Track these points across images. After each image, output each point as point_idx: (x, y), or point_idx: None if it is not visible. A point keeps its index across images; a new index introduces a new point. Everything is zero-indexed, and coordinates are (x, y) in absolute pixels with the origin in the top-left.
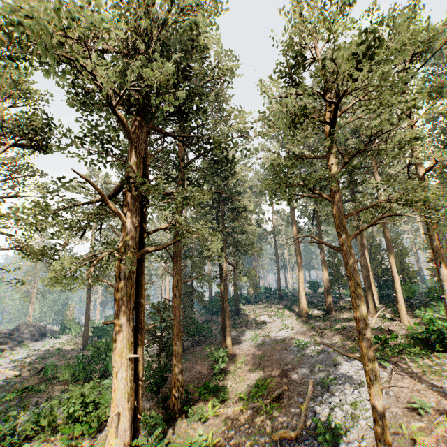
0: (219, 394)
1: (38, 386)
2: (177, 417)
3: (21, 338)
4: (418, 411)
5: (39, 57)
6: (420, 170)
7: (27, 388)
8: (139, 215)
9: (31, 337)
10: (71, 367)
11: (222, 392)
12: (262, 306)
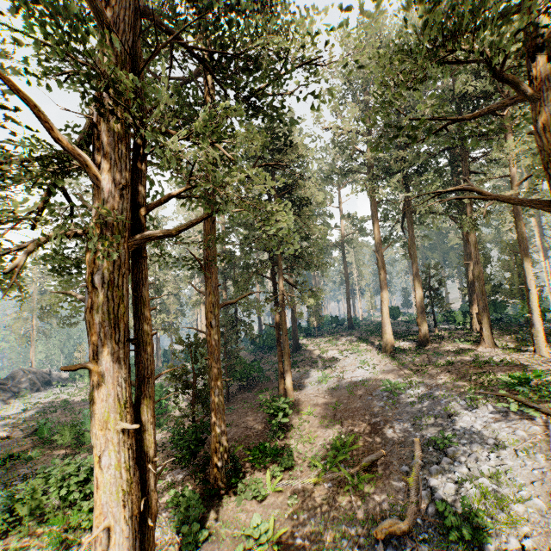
0: (281, 461)
1: (31, 452)
2: (221, 493)
3: (17, 388)
4: None
5: None
6: None
7: (12, 457)
8: (127, 169)
9: (30, 387)
10: (73, 426)
11: (285, 457)
12: (329, 339)
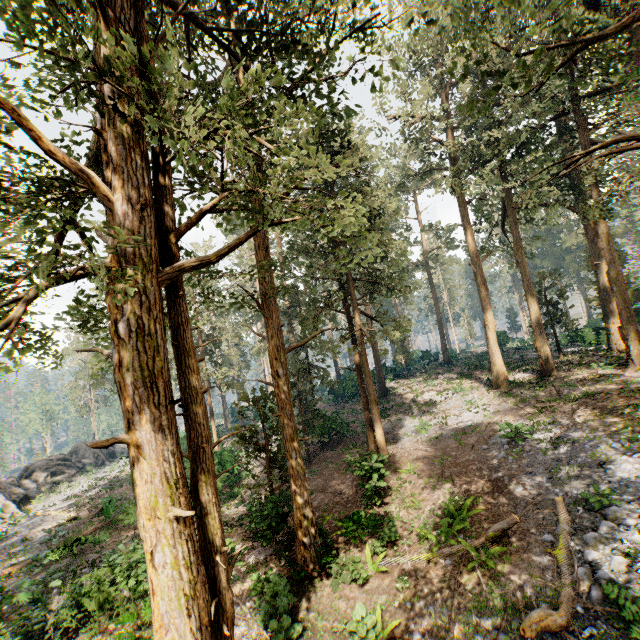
0: (382, 534)
1: (98, 534)
2: (312, 576)
3: (81, 463)
4: None
5: None
6: None
7: (78, 541)
8: (146, 185)
9: (94, 461)
10: None
11: (386, 528)
12: (422, 379)
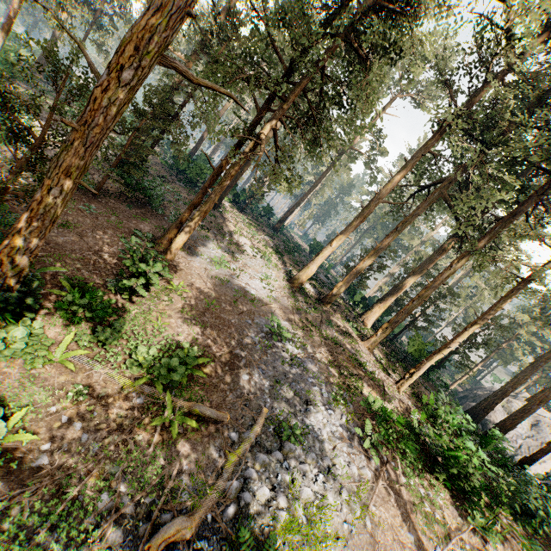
0: (100, 333)
1: None
2: None
3: None
4: None
5: None
6: None
7: None
8: None
9: None
10: None
11: (109, 330)
12: (251, 224)
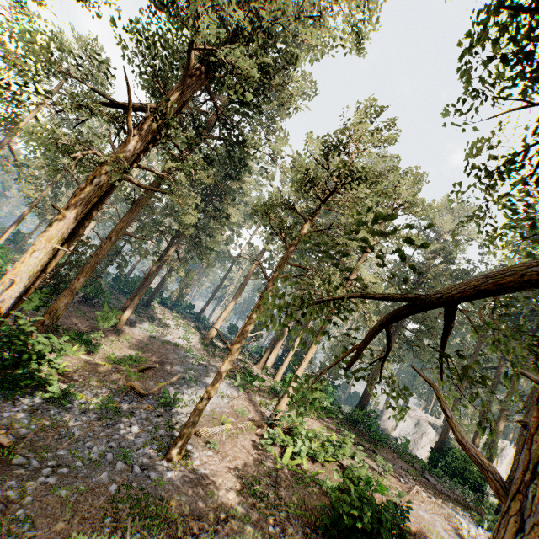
0: (90, 345)
1: None
2: None
3: None
4: (239, 414)
5: None
6: (352, 276)
7: None
8: (144, 146)
9: None
10: None
11: (94, 345)
12: (176, 315)
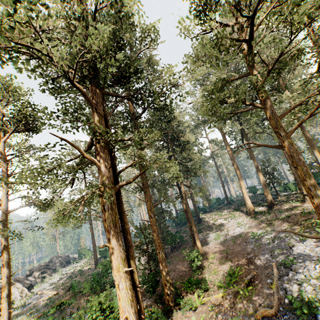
0: (201, 286)
1: (70, 300)
2: (172, 309)
3: (54, 267)
4: None
5: (5, 51)
6: None
7: (62, 303)
8: (109, 159)
9: (60, 265)
10: (89, 282)
11: (203, 284)
12: (217, 212)
